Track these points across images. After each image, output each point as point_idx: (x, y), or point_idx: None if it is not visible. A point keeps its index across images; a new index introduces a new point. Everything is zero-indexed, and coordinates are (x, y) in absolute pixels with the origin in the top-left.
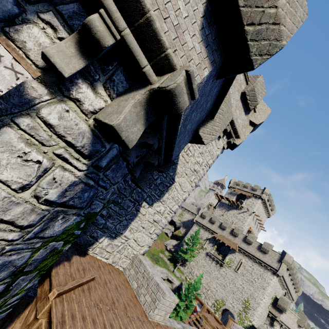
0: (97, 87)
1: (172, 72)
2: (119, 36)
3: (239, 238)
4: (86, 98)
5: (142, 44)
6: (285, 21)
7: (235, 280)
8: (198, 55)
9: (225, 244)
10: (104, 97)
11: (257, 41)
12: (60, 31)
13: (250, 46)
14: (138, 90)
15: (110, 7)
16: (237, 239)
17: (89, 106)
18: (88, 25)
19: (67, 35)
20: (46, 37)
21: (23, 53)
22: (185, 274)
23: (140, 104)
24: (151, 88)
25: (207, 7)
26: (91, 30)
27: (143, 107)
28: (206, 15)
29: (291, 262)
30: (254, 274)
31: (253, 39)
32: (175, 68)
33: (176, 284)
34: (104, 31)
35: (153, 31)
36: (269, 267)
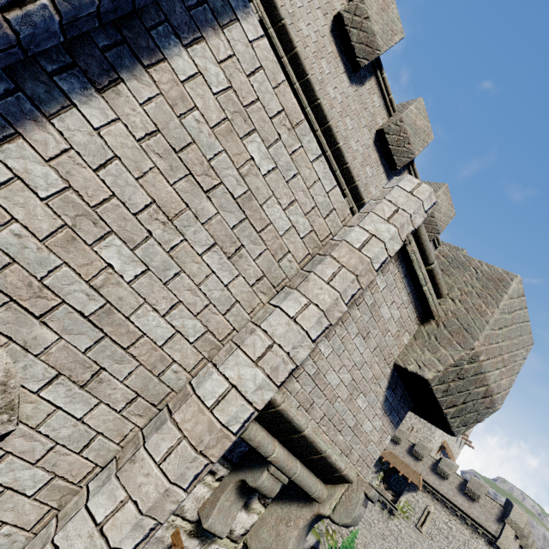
0: (251, 503)
1: (346, 485)
2: (287, 480)
3: (425, 463)
4: (238, 523)
5: (312, 467)
6: (499, 387)
7: (417, 546)
8: (378, 431)
9: (399, 471)
10: (258, 509)
11: (460, 416)
12: (219, 471)
13: (451, 422)
14: (302, 505)
15: (281, 465)
16: (421, 466)
17: (240, 530)
18: (255, 488)
19: (225, 470)
20: (204, 487)
21: (180, 517)
22: (325, 520)
23: (303, 527)
24: (320, 512)
25: (393, 375)
26: (258, 490)
27: (307, 525)
28: (391, 384)
29: (524, 526)
30: (452, 538)
31: (455, 416)
32: (350, 481)
33: (310, 542)
34: (271, 484)
35: (327, 462)
36: (480, 528)
